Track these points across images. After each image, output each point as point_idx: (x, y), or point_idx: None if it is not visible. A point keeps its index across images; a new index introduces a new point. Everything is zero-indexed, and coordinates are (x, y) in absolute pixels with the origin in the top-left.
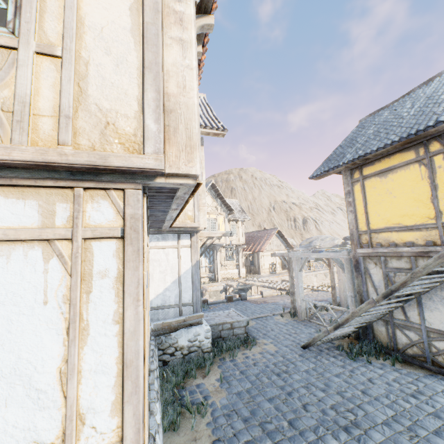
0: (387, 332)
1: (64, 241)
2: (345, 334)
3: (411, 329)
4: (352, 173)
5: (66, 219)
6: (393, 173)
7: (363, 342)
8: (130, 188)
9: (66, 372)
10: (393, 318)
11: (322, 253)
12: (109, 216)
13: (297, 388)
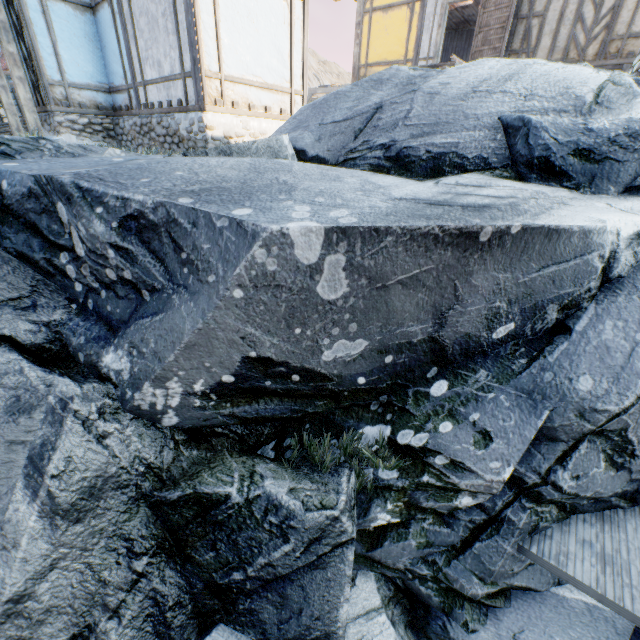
0: None
1: None
2: None
3: None
4: (366, 2)
5: None
6: (392, 11)
7: None
8: None
9: (290, 57)
10: None
11: (328, 88)
12: None
13: None
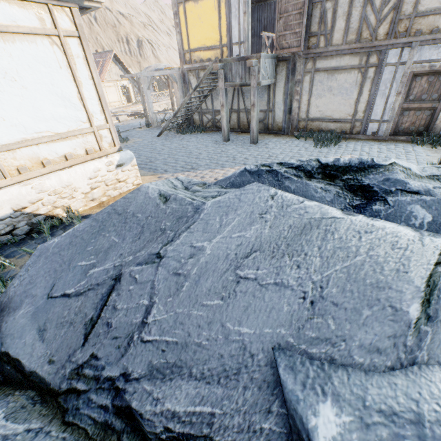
0: (199, 119)
1: (55, 37)
2: (180, 125)
3: (209, 113)
4: None
5: (51, 24)
6: (202, 0)
7: (189, 127)
8: (73, 7)
9: (81, 98)
10: (202, 109)
11: (162, 71)
12: (69, 24)
13: (159, 147)
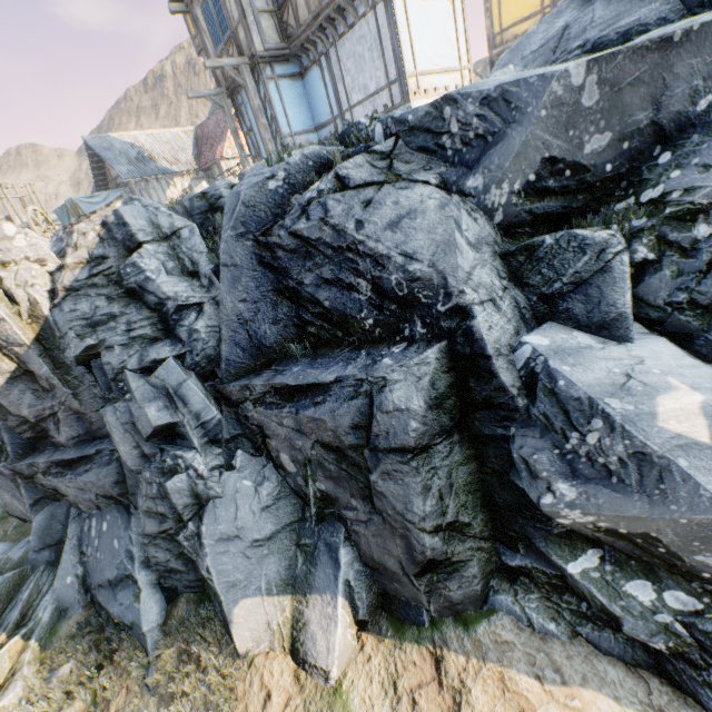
0: None
1: None
2: None
3: None
4: None
5: None
6: None
7: None
8: None
9: (456, 42)
10: None
11: None
12: None
13: None
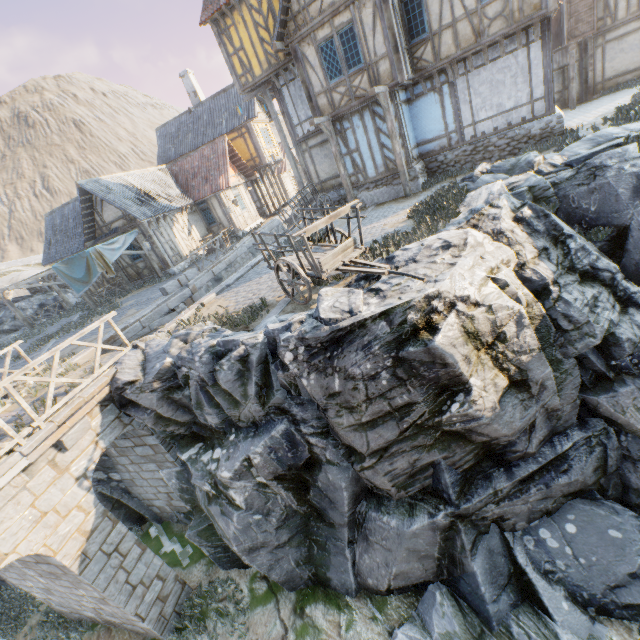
0: None
1: None
2: None
3: None
4: None
5: None
6: None
7: None
8: None
9: None
10: None
11: None
12: None
13: None
